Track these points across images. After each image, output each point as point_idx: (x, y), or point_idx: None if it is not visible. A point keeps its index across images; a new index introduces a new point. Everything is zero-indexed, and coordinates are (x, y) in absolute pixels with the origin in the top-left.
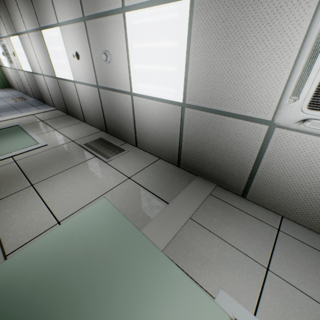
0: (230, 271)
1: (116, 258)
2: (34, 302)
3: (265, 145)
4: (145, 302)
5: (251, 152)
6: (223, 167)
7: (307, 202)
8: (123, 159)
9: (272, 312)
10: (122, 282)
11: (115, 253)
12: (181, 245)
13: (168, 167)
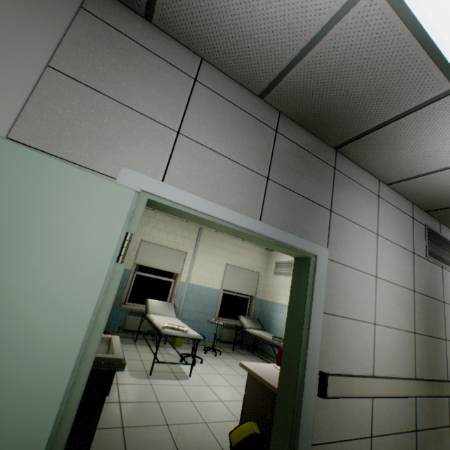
0: (134, 145)
1: None
2: None
3: None
4: (3, 215)
5: None
6: None
7: (232, 33)
8: None
9: (180, 174)
10: None
11: None
12: (45, 121)
13: None
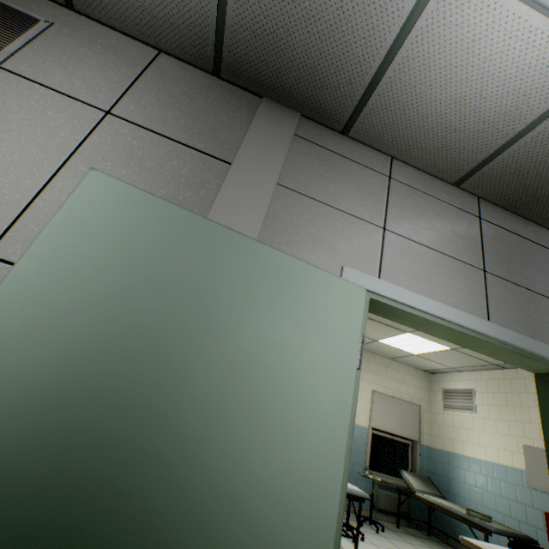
0: (349, 244)
1: (199, 277)
2: (93, 390)
3: (416, 14)
4: (273, 314)
5: (386, 33)
6: (322, 71)
7: (434, 130)
8: (52, 53)
9: (393, 270)
10: (229, 305)
11: (192, 271)
12: (278, 229)
13: (192, 77)
